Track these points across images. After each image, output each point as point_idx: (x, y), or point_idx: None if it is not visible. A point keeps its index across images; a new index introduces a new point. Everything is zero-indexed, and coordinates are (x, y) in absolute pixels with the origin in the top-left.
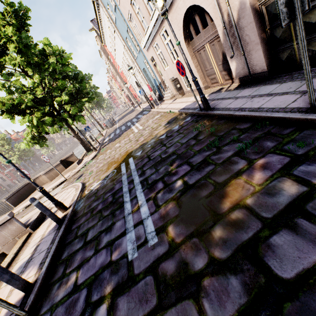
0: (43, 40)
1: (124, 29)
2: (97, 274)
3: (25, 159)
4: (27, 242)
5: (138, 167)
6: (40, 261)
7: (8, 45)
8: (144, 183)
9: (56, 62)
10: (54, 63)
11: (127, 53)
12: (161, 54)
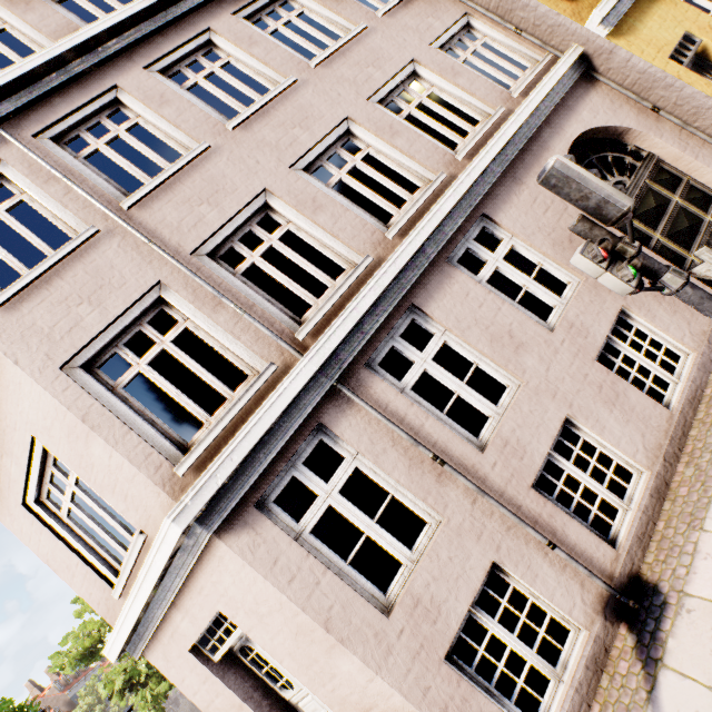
0: None
1: None
2: None
3: None
4: None
5: None
6: None
7: None
8: None
9: None
10: None
11: None
12: None
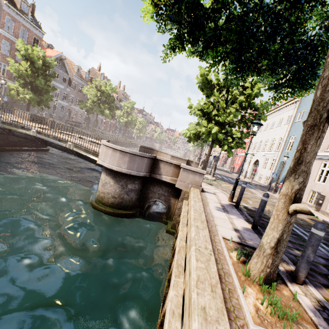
0: (263, 101)
1: (301, 131)
2: (327, 266)
3: (127, 125)
4: (202, 194)
5: (301, 228)
6: (242, 218)
7: (247, 89)
8: (327, 245)
9: (254, 115)
10: (252, 114)
11: (278, 142)
12: (325, 171)
